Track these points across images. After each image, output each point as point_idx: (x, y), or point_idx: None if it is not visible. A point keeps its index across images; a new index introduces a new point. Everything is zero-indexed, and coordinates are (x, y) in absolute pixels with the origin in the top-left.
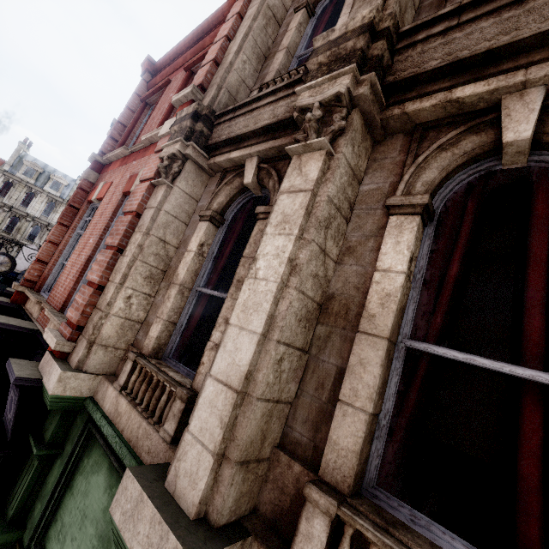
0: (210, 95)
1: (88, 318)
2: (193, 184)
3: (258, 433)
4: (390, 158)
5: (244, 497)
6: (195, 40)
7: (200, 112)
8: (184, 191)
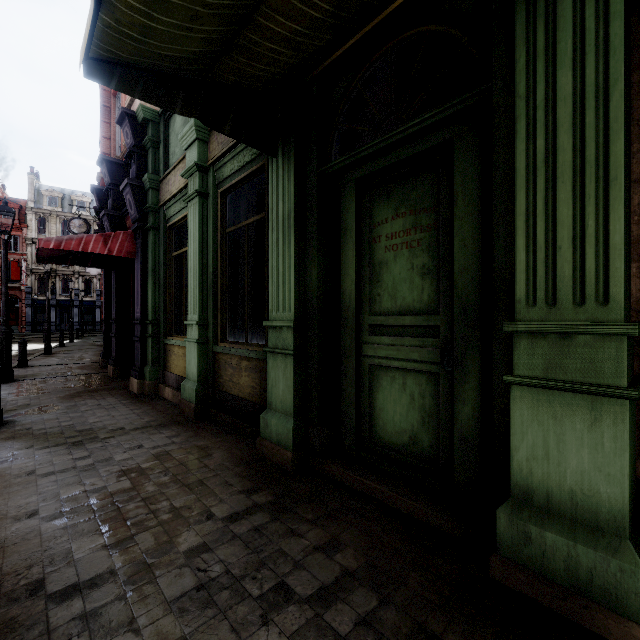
0: None
1: None
2: None
3: None
4: None
5: None
6: None
7: None
8: None
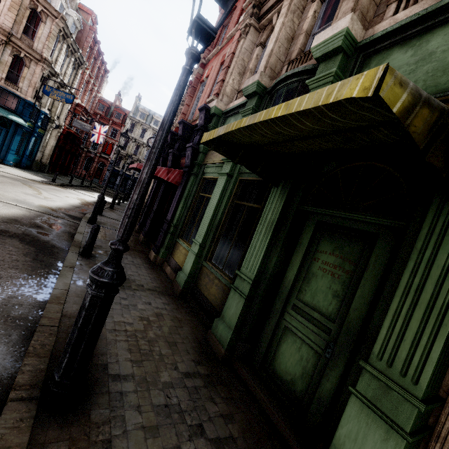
0: None
1: (220, 91)
2: (253, 36)
3: (274, 64)
4: None
5: (271, 78)
6: None
7: (255, 5)
8: (250, 40)
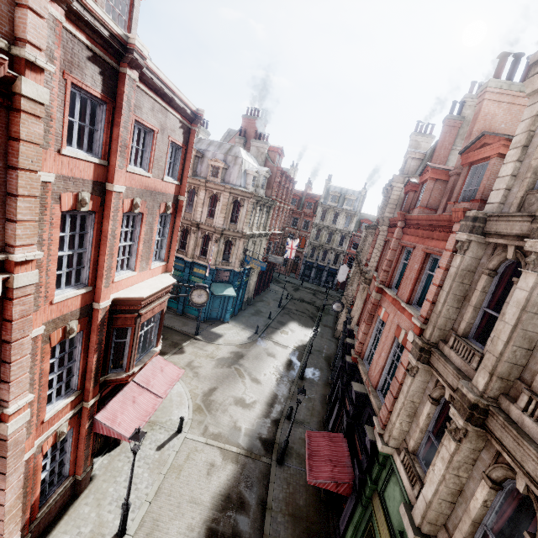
0: (429, 331)
1: (387, 422)
2: (424, 376)
3: (434, 518)
4: (492, 450)
5: (431, 531)
6: (427, 224)
7: (423, 347)
8: (419, 380)
